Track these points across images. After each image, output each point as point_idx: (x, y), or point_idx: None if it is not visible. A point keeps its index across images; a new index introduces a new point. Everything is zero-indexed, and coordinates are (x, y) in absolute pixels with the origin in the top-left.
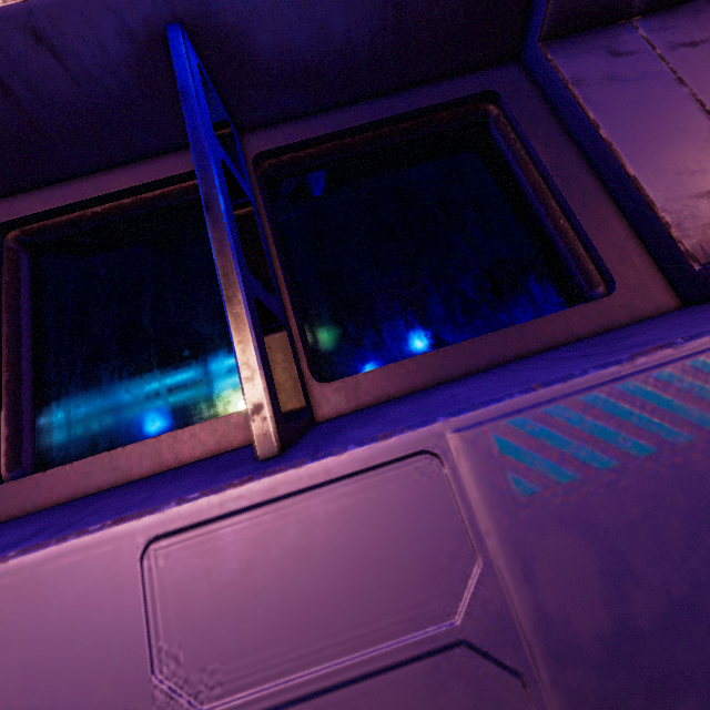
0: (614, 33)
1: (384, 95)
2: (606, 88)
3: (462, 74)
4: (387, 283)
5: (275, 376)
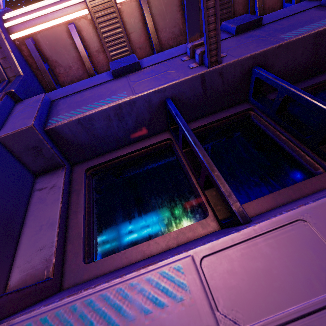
0: None
1: (305, 79)
2: None
3: None
4: None
5: None
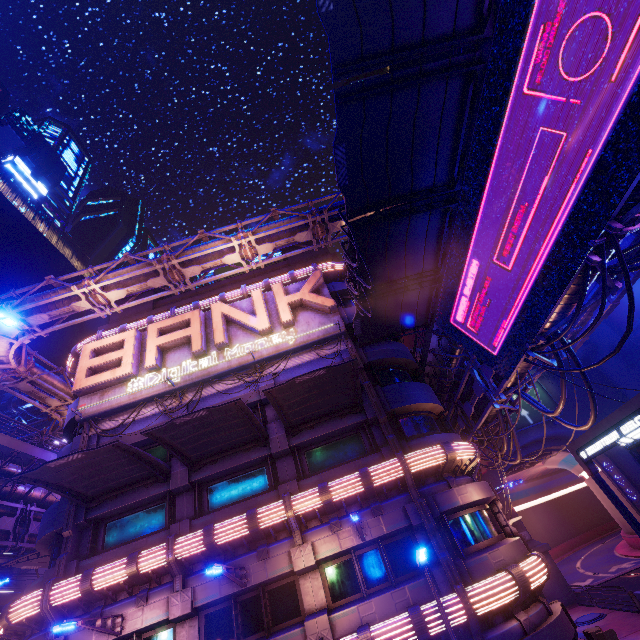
0: (184, 622)
1: (160, 627)
2: (179, 634)
3: (170, 623)
4: None
5: None
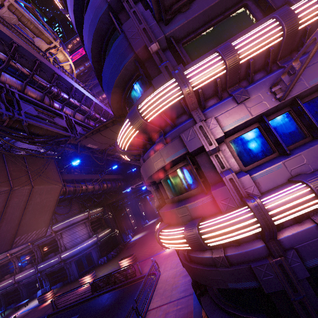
0: None
1: (314, 93)
2: None
3: None
4: (317, 119)
5: (314, 133)
